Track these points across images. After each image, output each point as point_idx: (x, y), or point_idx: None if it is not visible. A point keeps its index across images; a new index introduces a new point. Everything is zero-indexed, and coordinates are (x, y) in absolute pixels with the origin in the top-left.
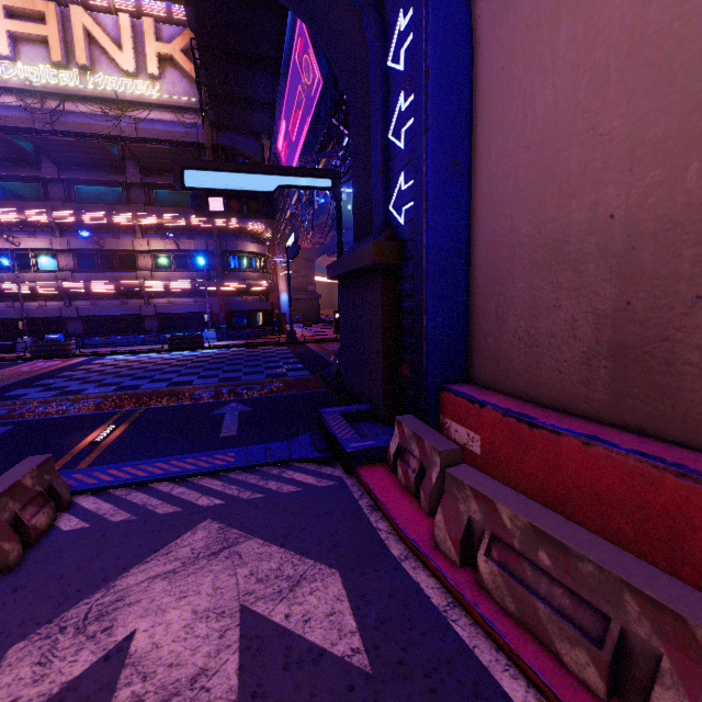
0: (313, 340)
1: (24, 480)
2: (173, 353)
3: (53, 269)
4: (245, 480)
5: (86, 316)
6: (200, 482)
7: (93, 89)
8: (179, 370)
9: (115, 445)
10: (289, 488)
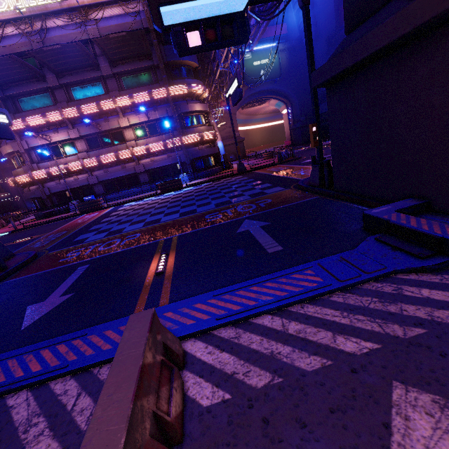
0: (257, 168)
1: (145, 359)
2: (165, 195)
3: (75, 153)
4: (364, 306)
5: (103, 181)
6: (307, 312)
7: (60, 2)
8: (178, 204)
9: (179, 274)
10: (447, 315)
